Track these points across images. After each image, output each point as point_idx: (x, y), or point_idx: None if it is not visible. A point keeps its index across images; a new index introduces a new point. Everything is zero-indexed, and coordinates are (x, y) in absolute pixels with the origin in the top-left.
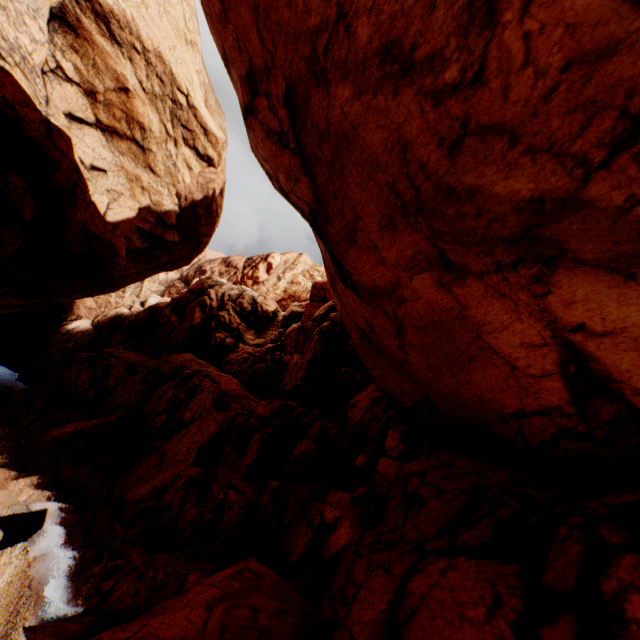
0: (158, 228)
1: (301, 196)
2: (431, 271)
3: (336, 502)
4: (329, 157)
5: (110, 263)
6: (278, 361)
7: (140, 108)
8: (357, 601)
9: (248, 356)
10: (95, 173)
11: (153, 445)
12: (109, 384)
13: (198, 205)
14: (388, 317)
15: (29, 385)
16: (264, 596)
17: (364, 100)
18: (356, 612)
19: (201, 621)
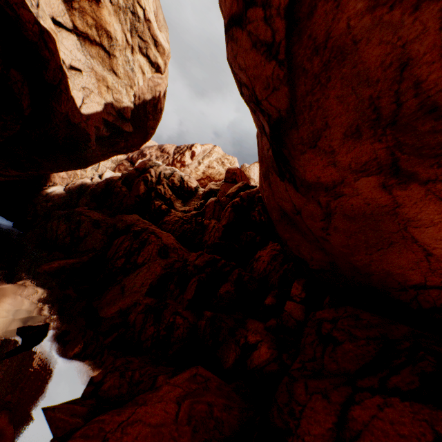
0: (118, 120)
1: (274, 104)
2: (378, 175)
3: (255, 329)
4: (317, 70)
5: (84, 146)
6: (200, 224)
7: (107, 18)
8: (304, 417)
9: (178, 219)
10: (72, 72)
11: (116, 279)
12: (80, 234)
13: (148, 104)
14: (320, 206)
15: (22, 231)
16: (214, 395)
17: (377, 14)
18: (305, 426)
19: (174, 412)
